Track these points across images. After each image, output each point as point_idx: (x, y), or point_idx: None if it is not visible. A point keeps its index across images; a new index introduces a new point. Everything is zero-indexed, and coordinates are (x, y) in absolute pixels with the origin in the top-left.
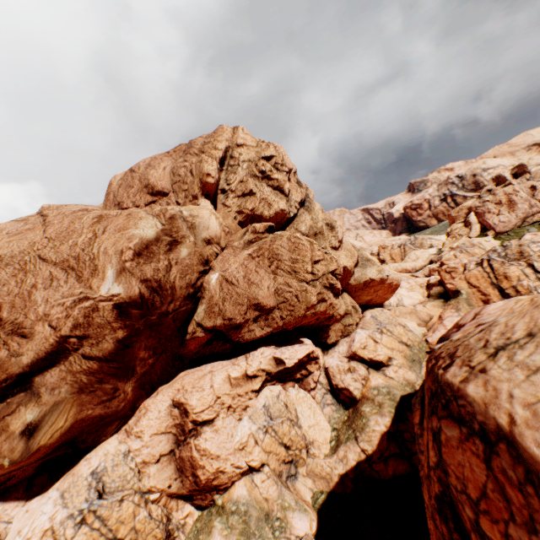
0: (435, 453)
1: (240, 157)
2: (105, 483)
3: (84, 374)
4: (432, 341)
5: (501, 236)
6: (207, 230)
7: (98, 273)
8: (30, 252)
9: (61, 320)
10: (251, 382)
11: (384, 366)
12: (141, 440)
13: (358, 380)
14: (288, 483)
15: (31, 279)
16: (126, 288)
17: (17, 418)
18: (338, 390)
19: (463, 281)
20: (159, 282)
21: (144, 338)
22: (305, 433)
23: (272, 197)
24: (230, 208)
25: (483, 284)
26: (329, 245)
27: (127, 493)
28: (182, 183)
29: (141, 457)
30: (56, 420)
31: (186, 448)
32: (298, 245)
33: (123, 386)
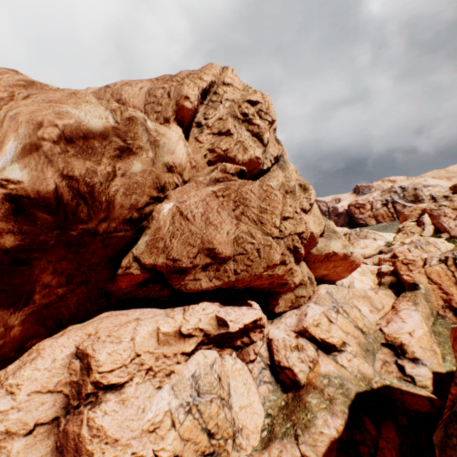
0: None
1: (224, 94)
2: None
3: None
4: (389, 332)
5: (456, 240)
6: (172, 155)
7: None
8: None
9: None
10: (184, 342)
11: (336, 351)
12: (12, 399)
13: (305, 362)
14: None
15: None
16: (33, 177)
17: None
18: (280, 368)
19: (423, 275)
20: (91, 187)
21: (54, 258)
22: (234, 416)
23: (249, 142)
24: (202, 144)
25: (446, 282)
26: (299, 205)
27: None
28: (156, 104)
29: (4, 424)
30: None
31: (75, 419)
32: (270, 195)
33: (6, 317)
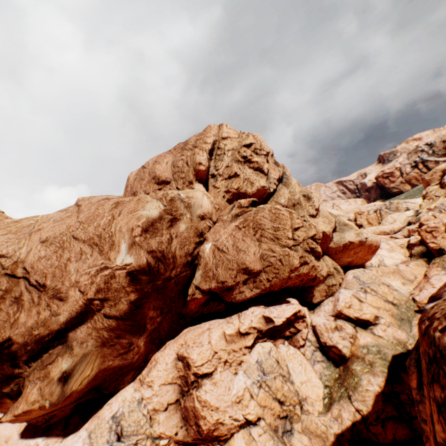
0: (443, 428)
1: (225, 147)
2: (123, 427)
3: (105, 330)
4: (420, 299)
5: None
6: (201, 208)
7: (115, 247)
8: (67, 233)
9: (87, 286)
10: (244, 339)
11: (371, 325)
12: (151, 389)
13: (346, 339)
14: (285, 438)
15: (67, 254)
16: (136, 259)
17: (56, 366)
18: (327, 347)
19: None
20: (162, 252)
21: (152, 300)
22: (297, 389)
23: (253, 177)
24: (219, 189)
25: None
26: (307, 213)
27: (141, 437)
28: (180, 172)
29: (152, 405)
30: (85, 369)
31: (189, 398)
32: (278, 215)
33: (136, 340)
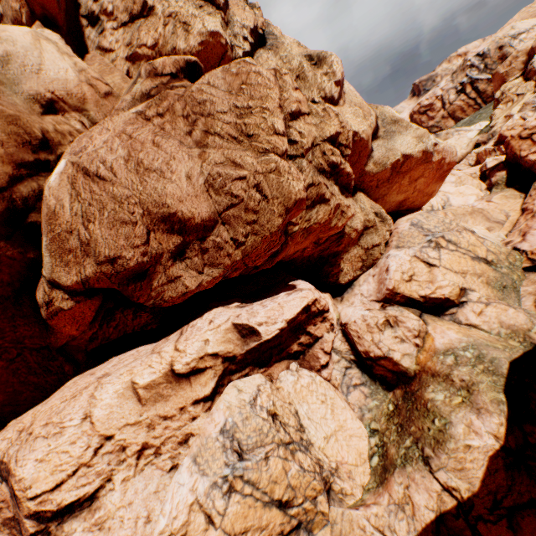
0: None
1: None
2: None
3: None
4: (533, 247)
5: None
6: (38, 76)
7: None
8: None
9: None
10: (190, 385)
11: (453, 307)
12: None
13: (406, 340)
14: None
15: None
16: None
17: None
18: (371, 360)
19: None
20: None
21: None
22: (319, 455)
23: (188, 10)
24: (114, 54)
25: None
26: (319, 93)
27: None
28: None
29: None
30: None
31: None
32: (247, 78)
33: None
